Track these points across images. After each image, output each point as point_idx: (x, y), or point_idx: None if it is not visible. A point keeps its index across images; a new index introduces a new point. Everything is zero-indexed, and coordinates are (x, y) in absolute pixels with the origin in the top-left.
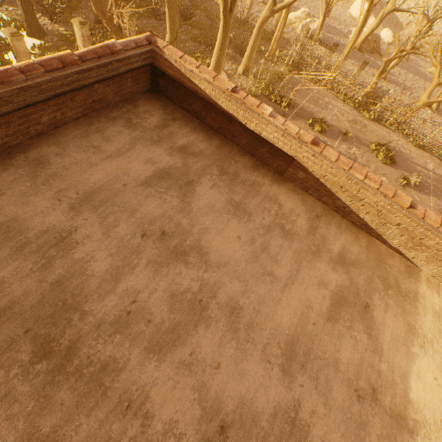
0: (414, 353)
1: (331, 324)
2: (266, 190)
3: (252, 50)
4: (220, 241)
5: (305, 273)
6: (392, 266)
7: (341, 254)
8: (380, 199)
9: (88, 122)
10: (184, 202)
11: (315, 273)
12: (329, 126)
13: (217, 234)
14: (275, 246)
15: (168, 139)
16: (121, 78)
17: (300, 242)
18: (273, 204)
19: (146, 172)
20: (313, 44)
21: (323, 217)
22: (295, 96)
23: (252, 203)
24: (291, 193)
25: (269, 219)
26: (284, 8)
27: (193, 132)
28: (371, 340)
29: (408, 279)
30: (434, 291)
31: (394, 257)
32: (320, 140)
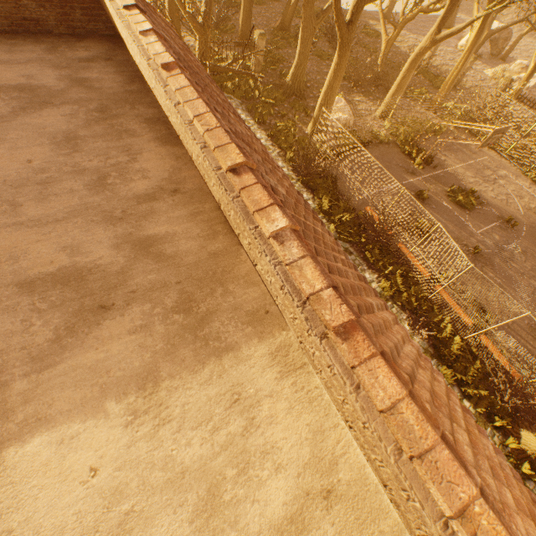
0: (104, 411)
1: (16, 291)
2: (135, 142)
3: (398, 88)
4: (2, 154)
5: (66, 228)
6: (231, 295)
7: (154, 239)
8: (198, 151)
9: (12, 38)
10: (13, 113)
11: (80, 235)
12: (483, 204)
13: (9, 148)
14: (65, 187)
15: (77, 70)
16: (65, 4)
17: (107, 200)
18: (125, 155)
19: (11, 81)
20: (510, 100)
21: (184, 195)
22: (447, 156)
23: (97, 144)
24: (168, 157)
25: (97, 164)
26: (449, 36)
27: (117, 73)
28: (50, 345)
29: (241, 324)
30: (280, 368)
31: (252, 287)
32: (455, 216)
